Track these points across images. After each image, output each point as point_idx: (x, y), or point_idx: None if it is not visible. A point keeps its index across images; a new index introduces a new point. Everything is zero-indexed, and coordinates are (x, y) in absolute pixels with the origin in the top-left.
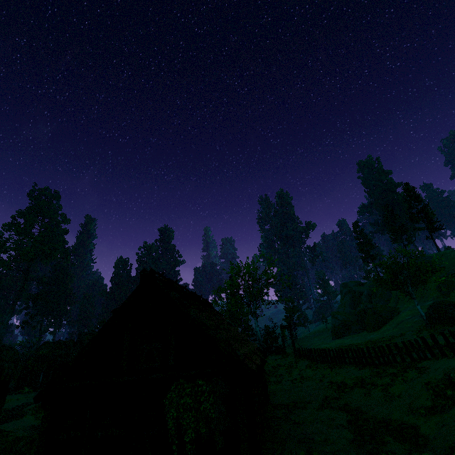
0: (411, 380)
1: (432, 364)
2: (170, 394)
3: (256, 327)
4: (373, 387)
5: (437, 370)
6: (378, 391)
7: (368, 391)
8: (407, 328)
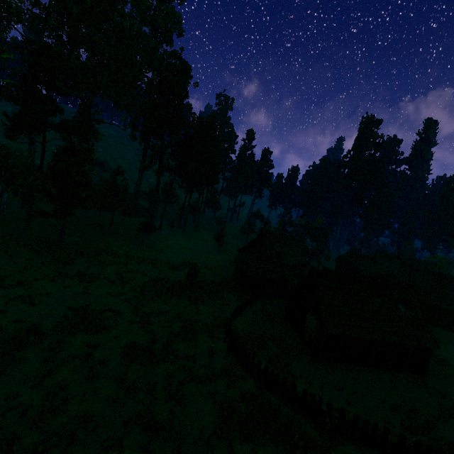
0: None
1: None
2: (308, 314)
3: None
4: None
5: None
6: None
7: None
8: None
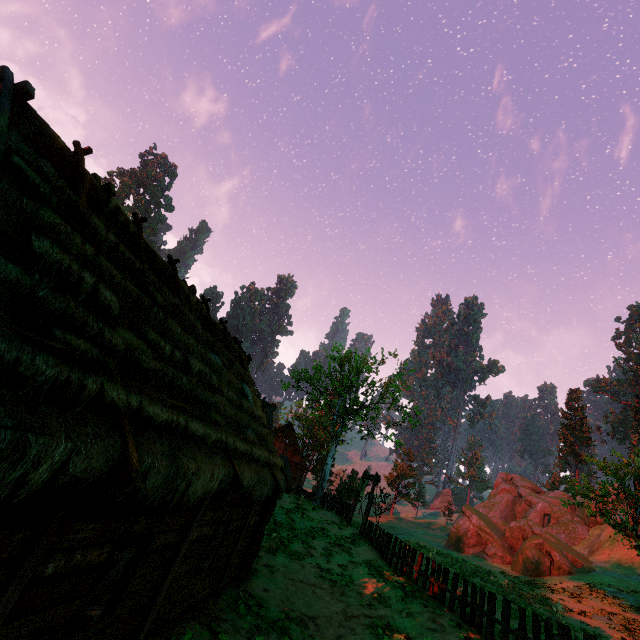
0: None
1: None
2: None
3: (329, 456)
4: None
5: None
6: None
7: None
8: (600, 608)
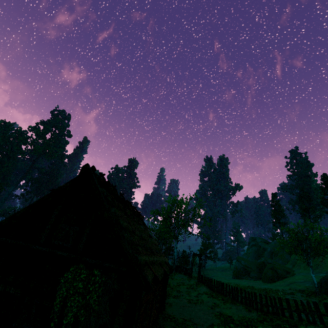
0: None
1: None
2: (67, 273)
3: (175, 248)
4: None
5: None
6: None
7: None
8: (298, 290)
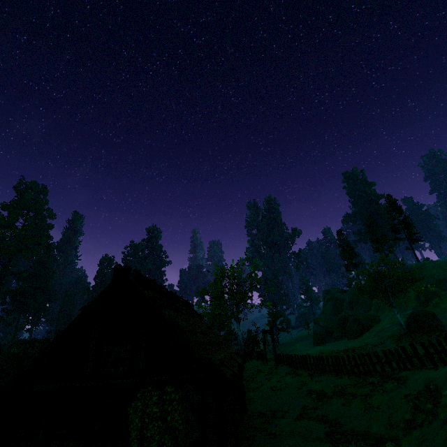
0: (390, 391)
1: (412, 374)
2: (135, 401)
3: (238, 331)
4: (352, 397)
5: (417, 381)
6: (357, 401)
7: (347, 401)
8: (387, 337)
